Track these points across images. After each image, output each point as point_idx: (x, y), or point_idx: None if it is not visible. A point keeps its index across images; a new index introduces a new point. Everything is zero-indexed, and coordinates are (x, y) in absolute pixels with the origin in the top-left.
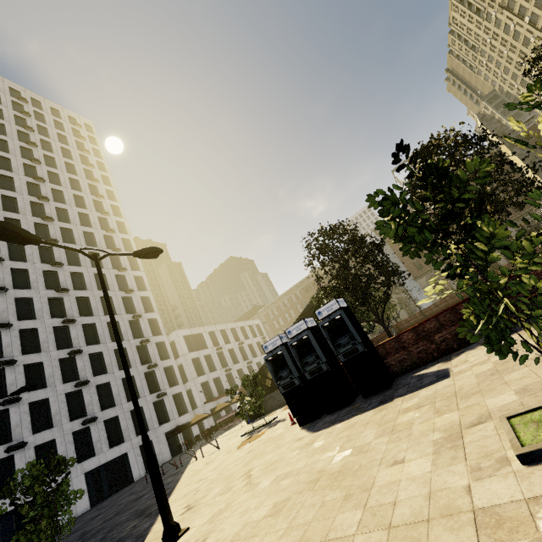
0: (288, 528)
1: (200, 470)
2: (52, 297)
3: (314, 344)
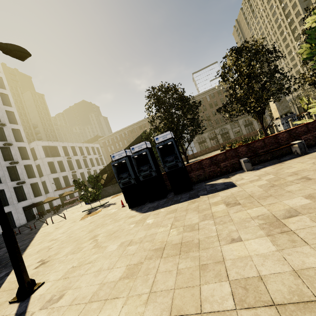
0: (151, 293)
1: (51, 232)
2: None
3: (150, 158)
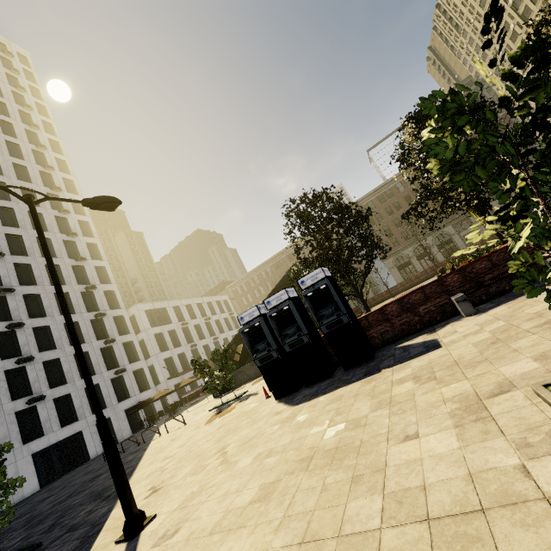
0: (284, 517)
1: (165, 447)
2: None
3: (296, 315)
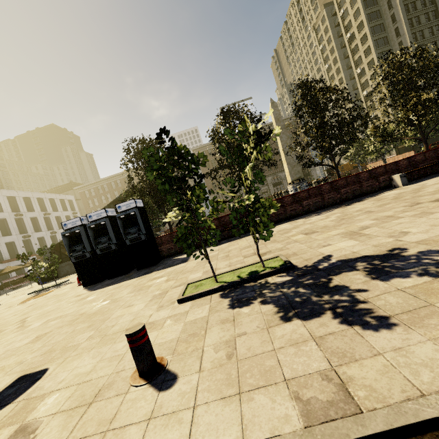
0: (42, 346)
1: None
2: None
3: (109, 229)
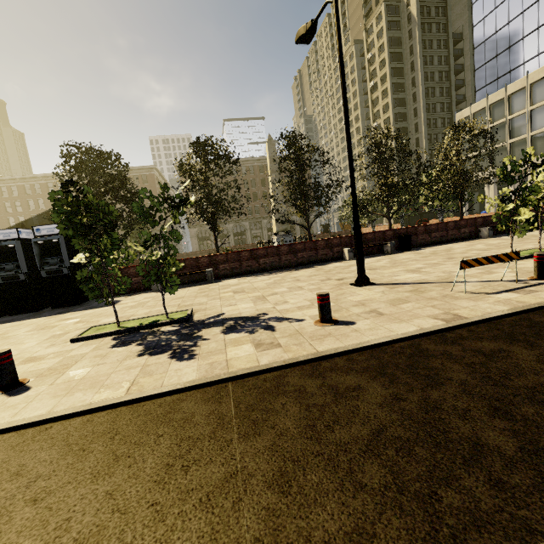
0: None
1: None
2: None
3: (19, 255)
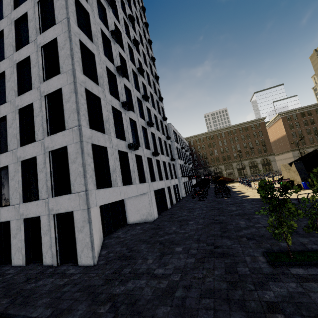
0: None
1: None
2: (128, 44)
3: None
